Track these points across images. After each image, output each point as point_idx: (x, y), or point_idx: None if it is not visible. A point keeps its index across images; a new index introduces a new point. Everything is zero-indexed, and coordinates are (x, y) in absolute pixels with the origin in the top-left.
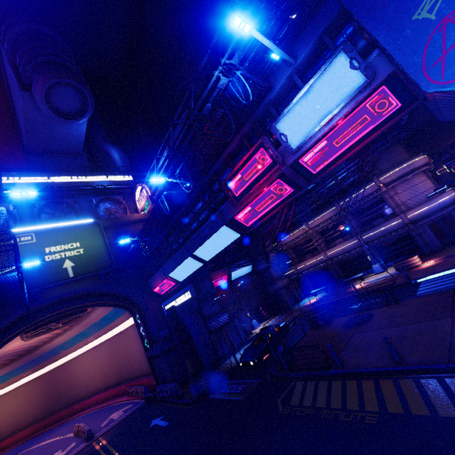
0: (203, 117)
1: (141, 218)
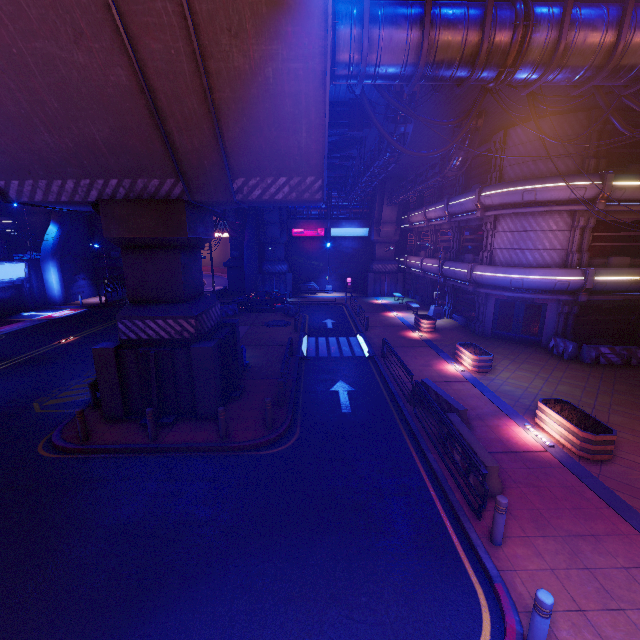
0: None
1: None
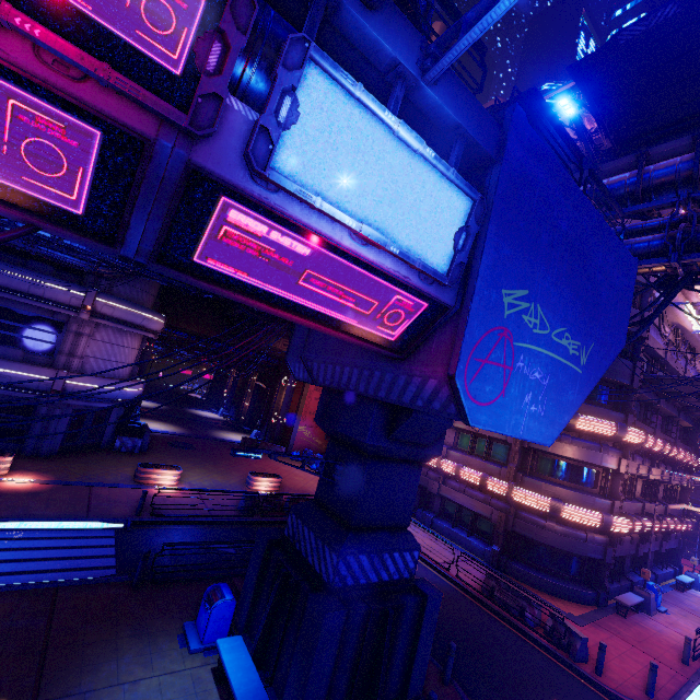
0: None
1: None
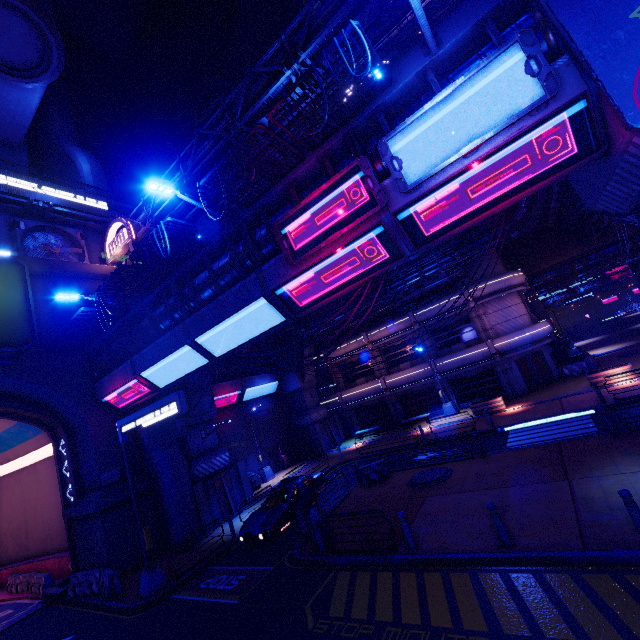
0: (251, 138)
1: (108, 273)
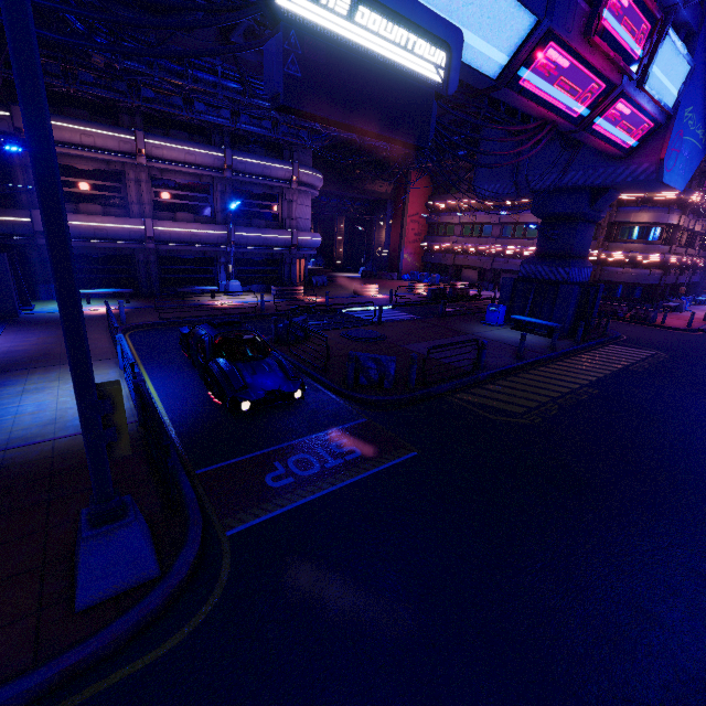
0: None
1: None
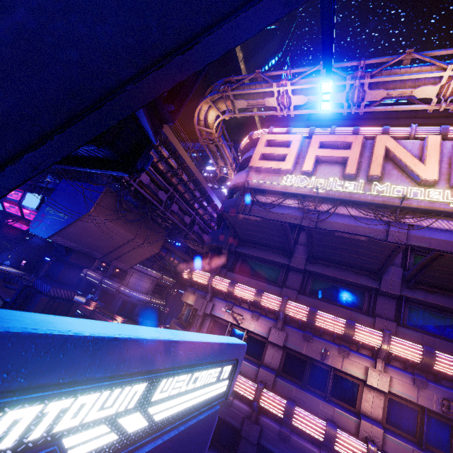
0: None
1: None
